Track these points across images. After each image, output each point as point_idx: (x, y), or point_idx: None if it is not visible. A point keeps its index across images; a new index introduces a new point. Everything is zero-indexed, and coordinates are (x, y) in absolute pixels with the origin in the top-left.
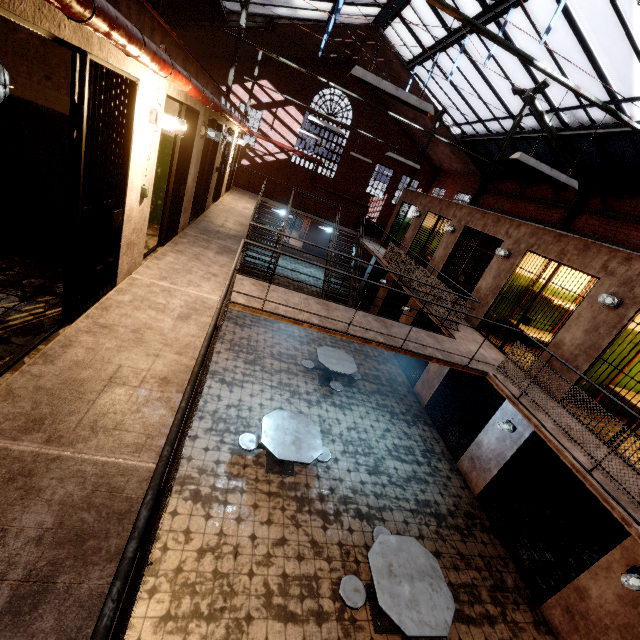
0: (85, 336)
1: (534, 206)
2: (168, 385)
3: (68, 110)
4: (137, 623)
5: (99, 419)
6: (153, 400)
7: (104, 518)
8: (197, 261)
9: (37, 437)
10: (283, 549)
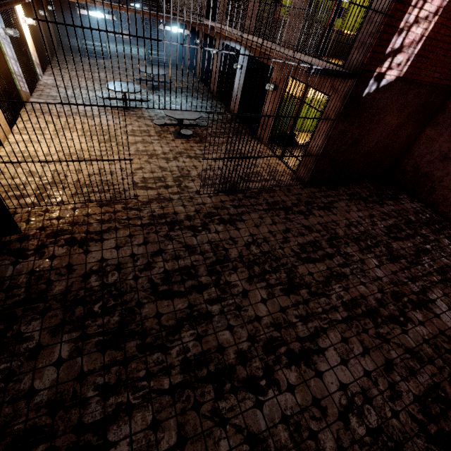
0: None
1: None
2: None
3: None
4: (70, 136)
5: None
6: None
7: None
8: None
9: None
10: (131, 126)
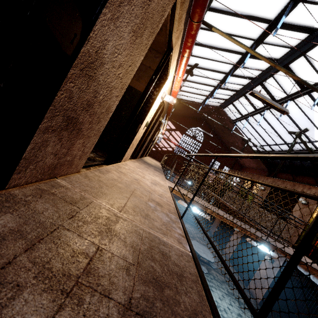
0: (114, 171)
1: None
2: (162, 207)
3: (133, 85)
4: None
5: (135, 207)
6: (159, 211)
7: (167, 273)
8: (148, 169)
9: (105, 201)
10: None
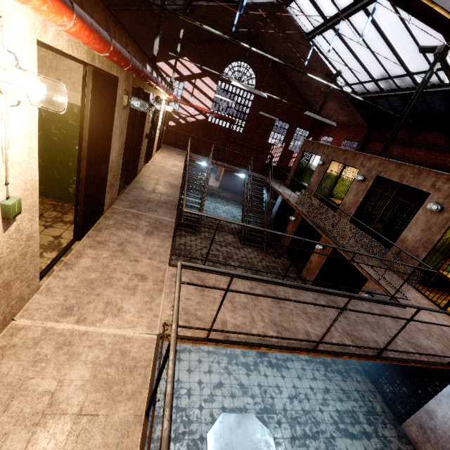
0: None
1: (425, 151)
2: None
3: None
4: None
5: None
6: None
7: None
8: (122, 255)
9: None
10: None
